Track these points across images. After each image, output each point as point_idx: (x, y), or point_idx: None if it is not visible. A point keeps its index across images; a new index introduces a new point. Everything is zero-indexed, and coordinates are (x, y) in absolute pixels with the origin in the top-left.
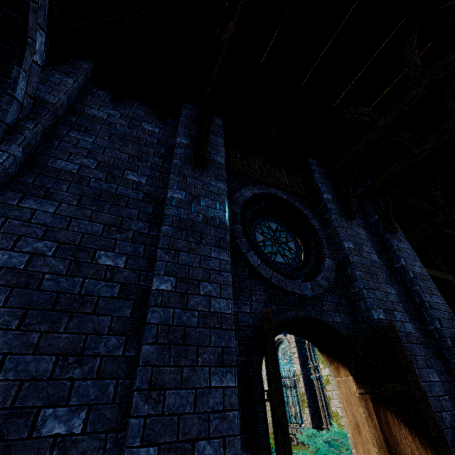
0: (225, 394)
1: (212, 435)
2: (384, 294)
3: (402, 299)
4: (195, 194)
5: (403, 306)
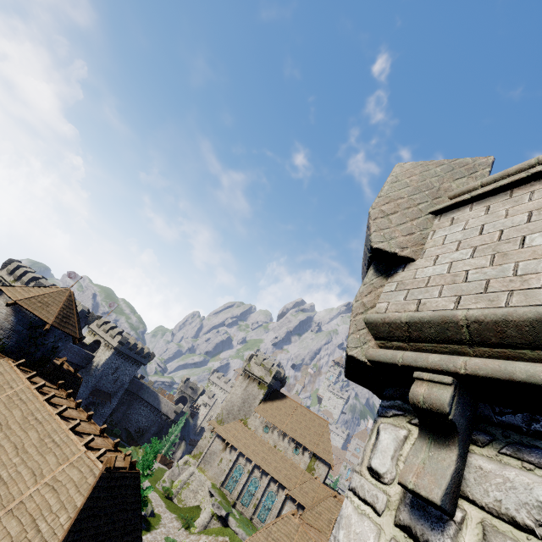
0: None
1: None
2: None
3: None
4: None
5: None
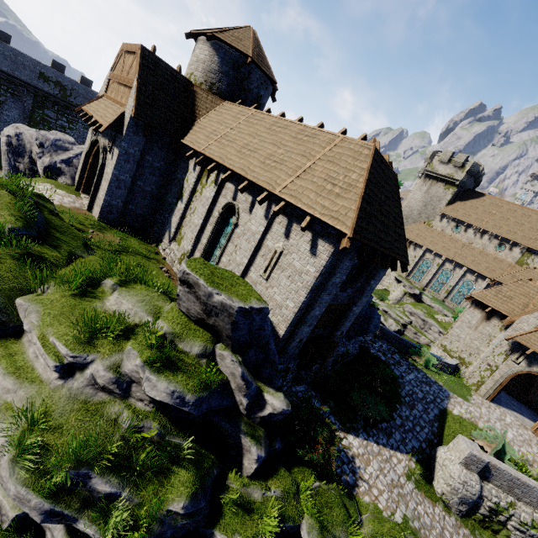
0: None
1: None
2: None
3: None
4: None
5: None
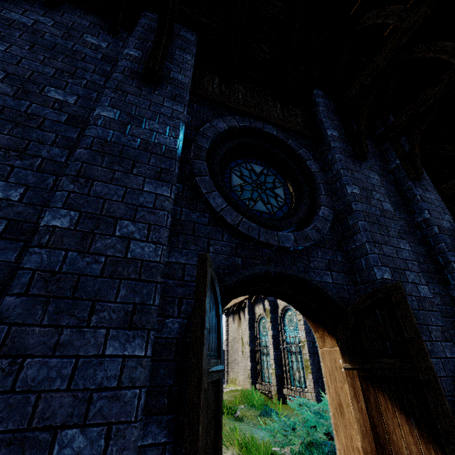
0: (124, 366)
1: (90, 421)
2: (395, 250)
3: (421, 259)
4: (136, 114)
5: (420, 267)
